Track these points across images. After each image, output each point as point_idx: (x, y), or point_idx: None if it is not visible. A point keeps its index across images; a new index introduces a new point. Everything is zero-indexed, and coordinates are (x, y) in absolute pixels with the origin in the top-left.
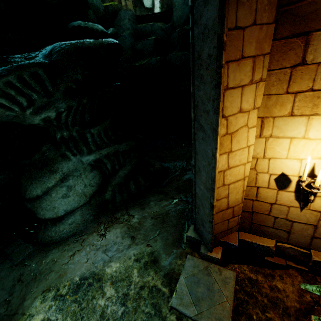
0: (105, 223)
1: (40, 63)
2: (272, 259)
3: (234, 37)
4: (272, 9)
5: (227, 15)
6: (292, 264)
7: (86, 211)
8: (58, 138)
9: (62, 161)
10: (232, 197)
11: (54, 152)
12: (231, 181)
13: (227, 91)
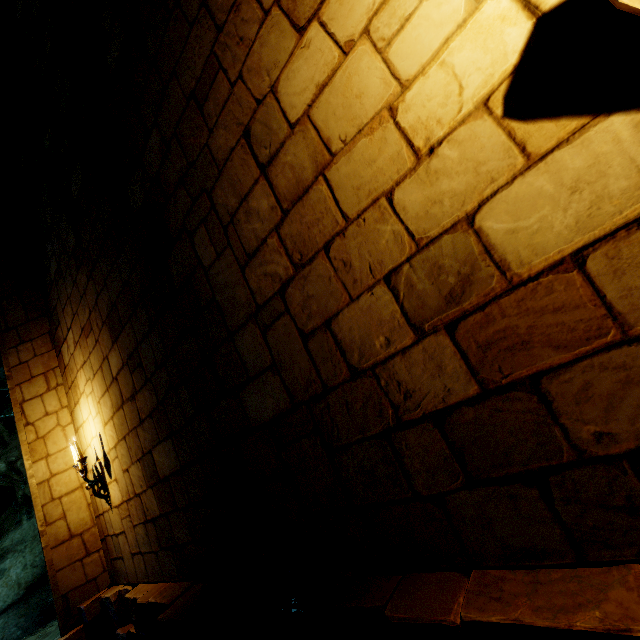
0: (23, 638)
1: (4, 417)
2: (122, 629)
3: (22, 369)
4: (48, 344)
5: (6, 361)
6: (133, 628)
7: (14, 619)
8: (20, 497)
9: (12, 531)
10: (73, 517)
11: (12, 520)
12: (63, 492)
13: (25, 403)
